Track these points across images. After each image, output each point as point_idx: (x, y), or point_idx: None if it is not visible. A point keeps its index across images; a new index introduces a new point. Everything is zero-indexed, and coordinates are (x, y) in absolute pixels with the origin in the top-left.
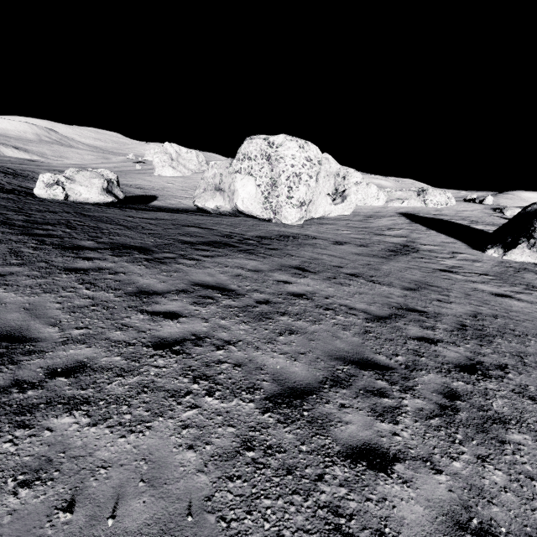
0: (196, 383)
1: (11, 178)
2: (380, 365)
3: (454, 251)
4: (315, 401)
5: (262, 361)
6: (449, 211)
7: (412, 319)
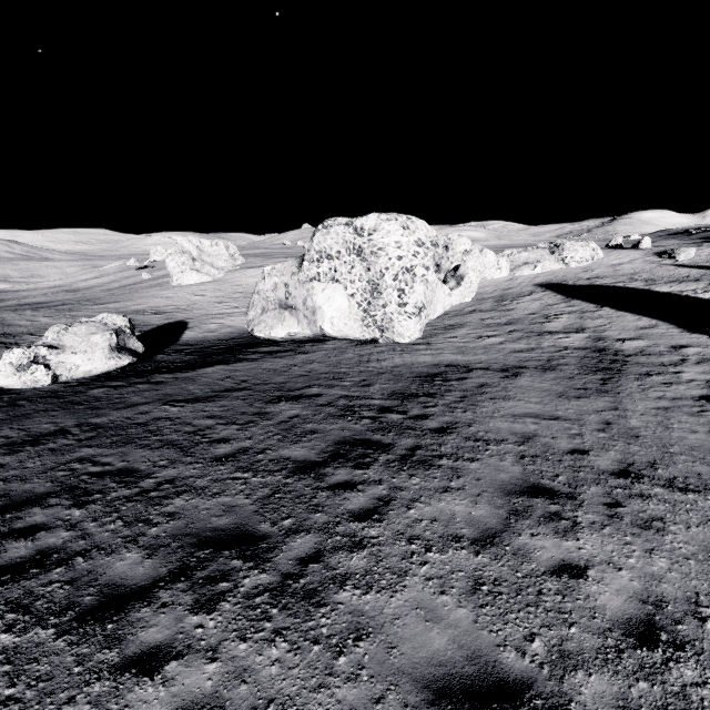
0: None
1: None
2: None
3: (672, 344)
4: None
5: None
6: (602, 269)
7: None
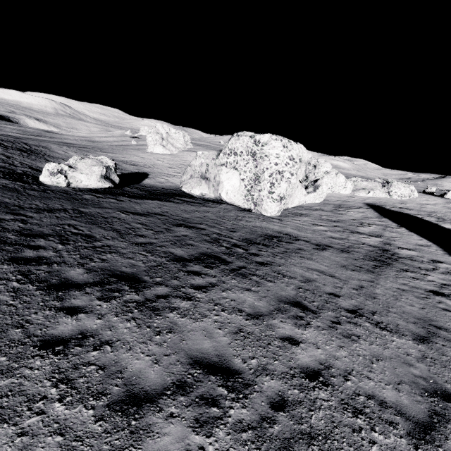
0: None
1: (25, 156)
2: None
3: (433, 258)
4: None
5: None
6: (413, 204)
7: None
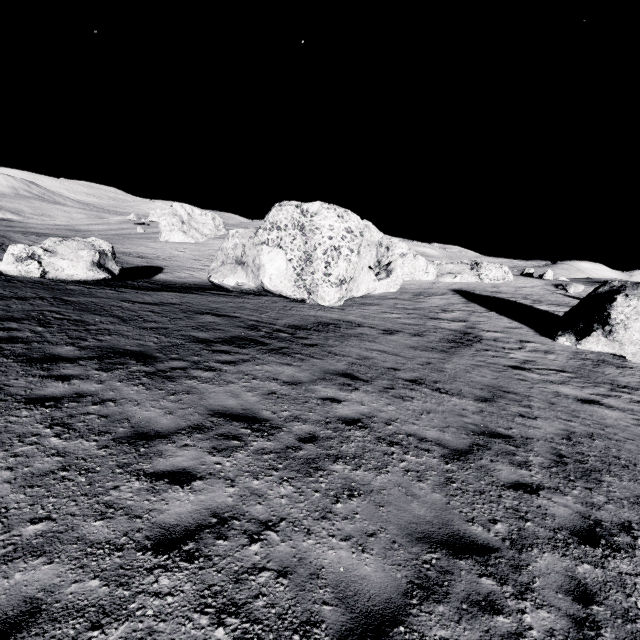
0: (221, 626)
1: None
2: (478, 544)
3: (521, 339)
4: (403, 639)
5: (317, 558)
6: (507, 288)
7: (498, 450)
